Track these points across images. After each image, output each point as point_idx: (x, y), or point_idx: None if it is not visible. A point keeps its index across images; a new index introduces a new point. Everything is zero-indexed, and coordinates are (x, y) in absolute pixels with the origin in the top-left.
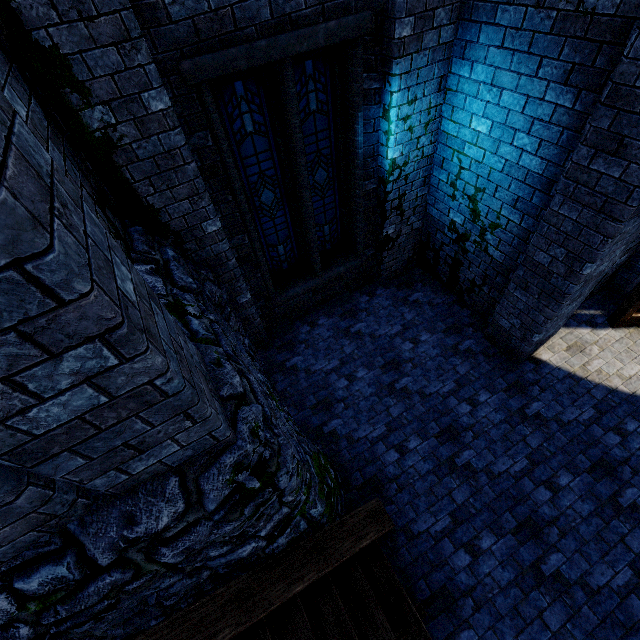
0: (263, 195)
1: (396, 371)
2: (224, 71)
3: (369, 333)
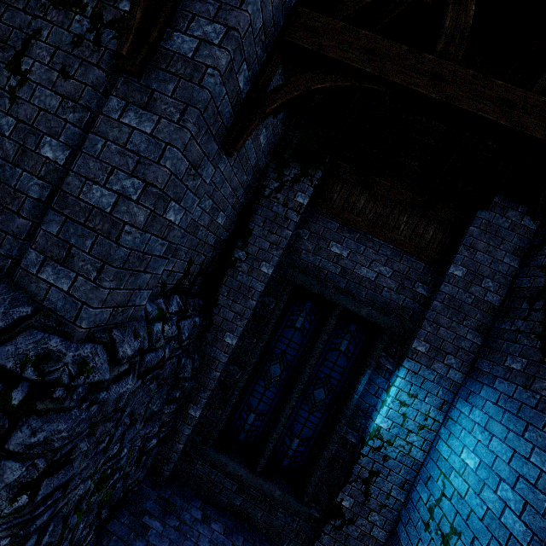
0: (274, 366)
1: None
2: (305, 285)
3: None
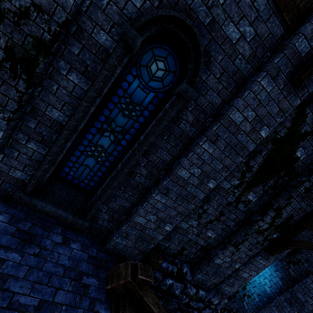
0: None
1: None
2: None
3: None
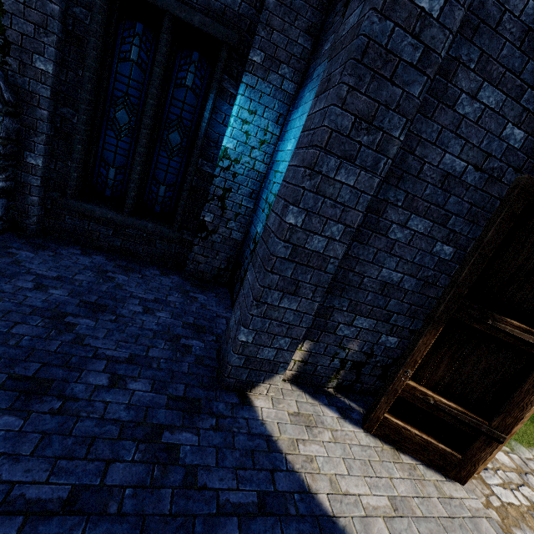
0: (120, 113)
1: (91, 311)
2: None
3: (120, 283)
